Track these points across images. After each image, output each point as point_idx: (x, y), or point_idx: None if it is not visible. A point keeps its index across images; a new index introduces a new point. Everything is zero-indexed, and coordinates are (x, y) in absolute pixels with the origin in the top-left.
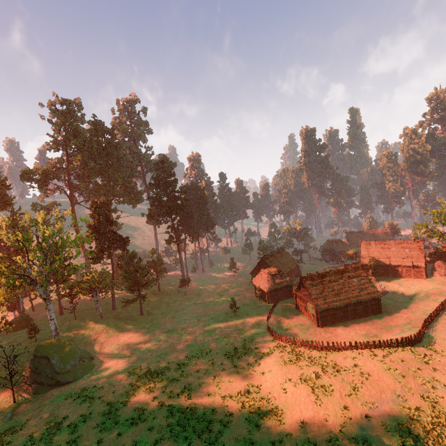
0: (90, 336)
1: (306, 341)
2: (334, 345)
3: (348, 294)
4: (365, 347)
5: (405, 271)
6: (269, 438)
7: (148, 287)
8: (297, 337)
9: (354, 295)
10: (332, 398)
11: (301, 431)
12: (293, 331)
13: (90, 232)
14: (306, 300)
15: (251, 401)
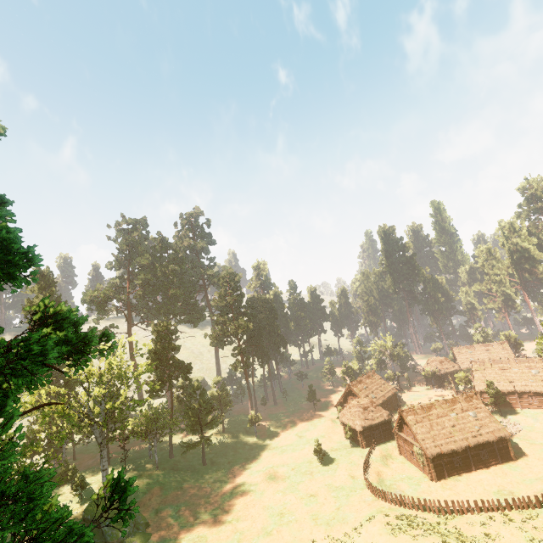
0: (144, 494)
1: (418, 500)
2: (454, 505)
3: (465, 433)
4: (496, 508)
5: (538, 399)
6: None
7: (212, 426)
8: (405, 496)
9: (473, 435)
10: None
11: None
12: (399, 487)
13: (151, 359)
14: (411, 441)
15: None
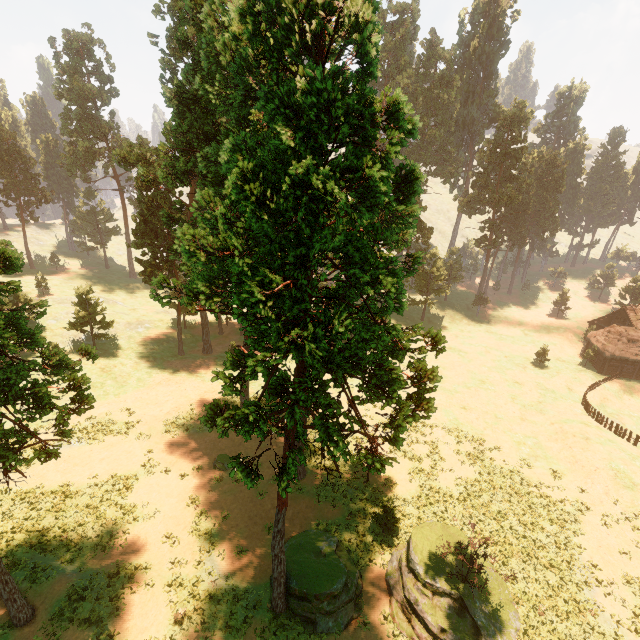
0: None
1: (636, 437)
2: None
3: None
4: None
5: None
6: (538, 479)
7: (438, 294)
8: (623, 428)
9: None
10: (635, 494)
11: (576, 494)
12: (621, 419)
13: None
14: None
15: (530, 447)
